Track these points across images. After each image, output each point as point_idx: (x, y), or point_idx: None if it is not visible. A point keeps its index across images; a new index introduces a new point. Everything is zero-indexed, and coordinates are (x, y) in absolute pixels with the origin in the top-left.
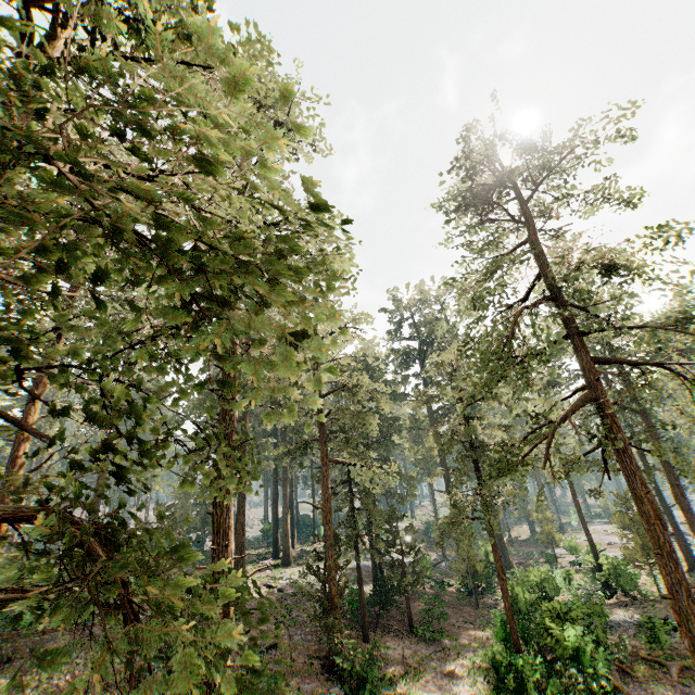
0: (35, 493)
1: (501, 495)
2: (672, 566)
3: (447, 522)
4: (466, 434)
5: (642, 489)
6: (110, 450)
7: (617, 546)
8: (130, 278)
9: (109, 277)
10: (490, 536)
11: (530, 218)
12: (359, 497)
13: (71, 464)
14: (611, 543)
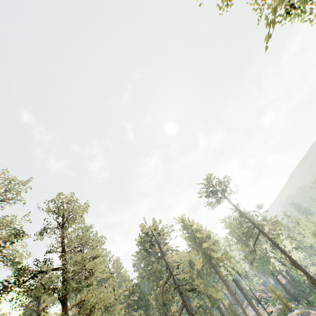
0: None
1: None
2: None
3: None
4: None
5: None
6: None
7: None
8: None
9: None
10: None
11: (161, 250)
12: None
13: None
14: None
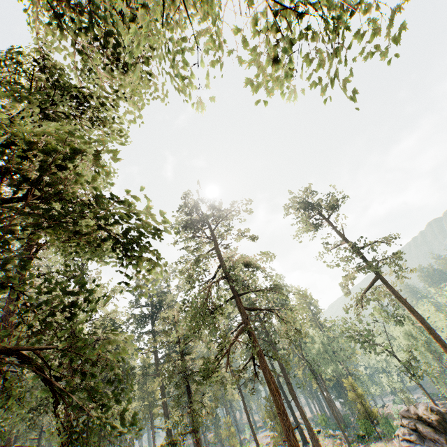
0: (20, 332)
1: (203, 410)
2: (285, 418)
3: (168, 442)
4: (183, 365)
5: (269, 376)
6: (73, 306)
7: (271, 443)
8: (126, 244)
9: (119, 243)
10: (197, 444)
11: (215, 238)
12: (95, 444)
13: (50, 314)
14: (268, 442)
